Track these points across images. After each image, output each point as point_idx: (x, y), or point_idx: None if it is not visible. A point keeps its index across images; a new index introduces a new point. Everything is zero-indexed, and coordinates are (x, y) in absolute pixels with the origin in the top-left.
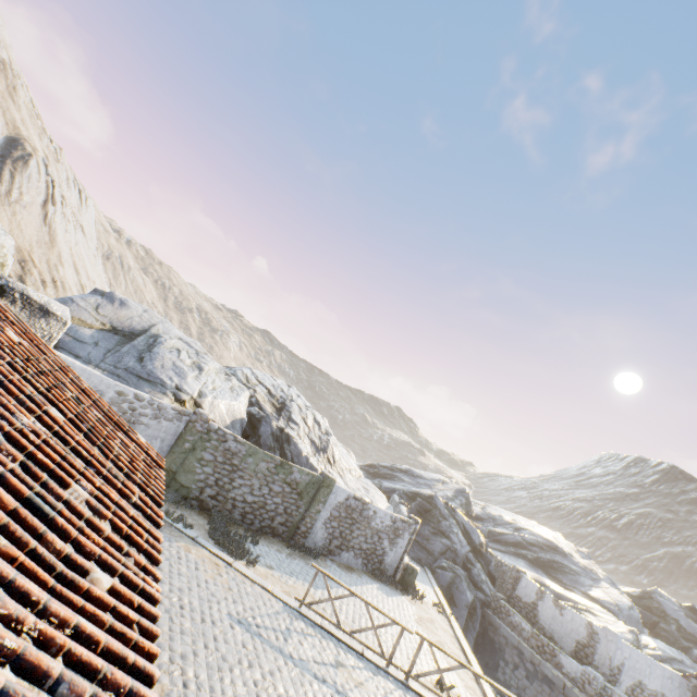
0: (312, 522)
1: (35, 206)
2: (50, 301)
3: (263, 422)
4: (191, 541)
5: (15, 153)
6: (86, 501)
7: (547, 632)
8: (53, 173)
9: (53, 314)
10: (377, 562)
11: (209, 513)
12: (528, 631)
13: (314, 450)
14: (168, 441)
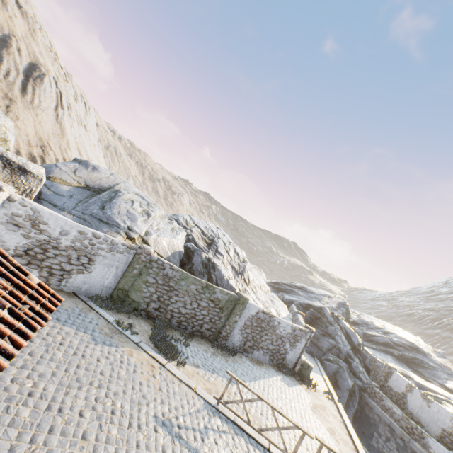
0: (230, 329)
1: (50, 110)
2: (28, 162)
3: (195, 253)
4: (134, 346)
5: (35, 73)
6: None
7: (414, 417)
8: (62, 88)
9: (30, 172)
10: (280, 359)
11: (154, 321)
12: (399, 414)
13: (234, 273)
14: (121, 268)
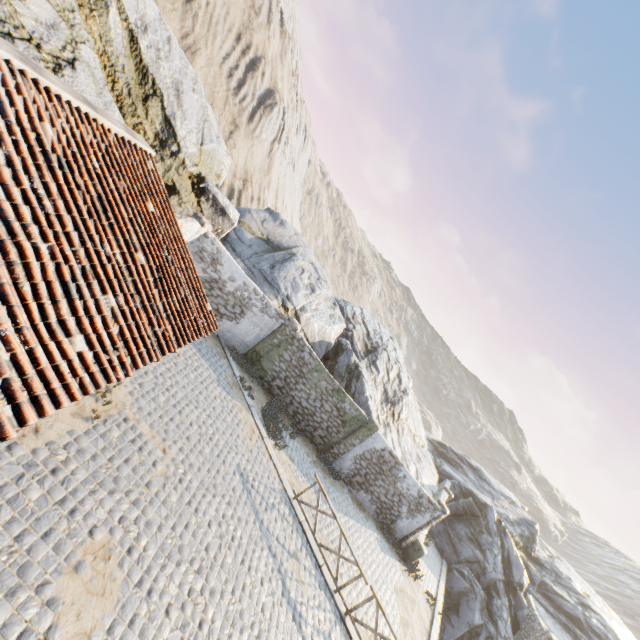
0: (344, 449)
1: (267, 142)
2: (229, 206)
3: (344, 352)
4: (246, 406)
5: (268, 101)
6: (112, 308)
7: None
8: (288, 119)
9: (228, 215)
10: (389, 519)
11: (272, 397)
12: None
13: (383, 398)
14: (264, 332)
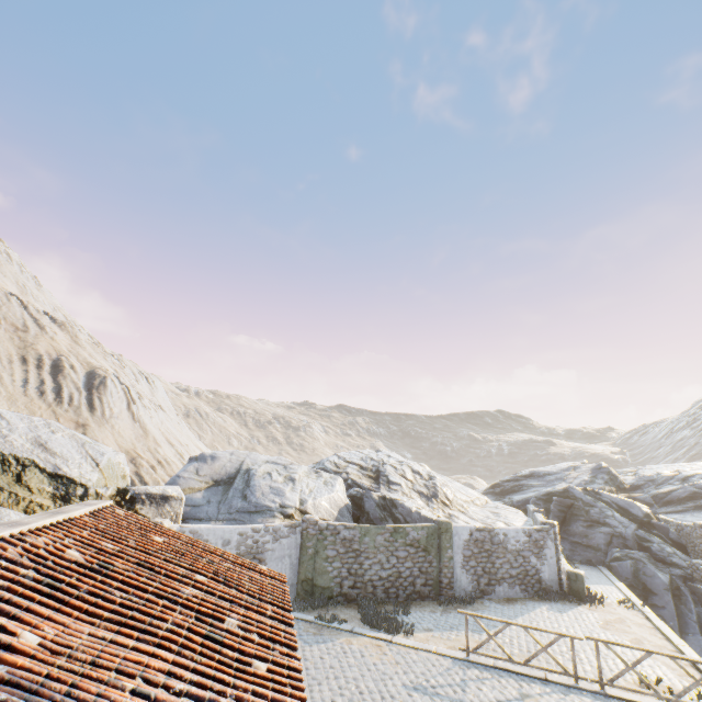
0: (449, 571)
1: (123, 412)
2: (165, 488)
3: (364, 498)
4: (349, 634)
5: (95, 382)
6: (238, 625)
7: None
8: (124, 380)
9: (171, 496)
10: (535, 583)
11: (356, 602)
12: None
13: (425, 500)
14: (294, 555)
